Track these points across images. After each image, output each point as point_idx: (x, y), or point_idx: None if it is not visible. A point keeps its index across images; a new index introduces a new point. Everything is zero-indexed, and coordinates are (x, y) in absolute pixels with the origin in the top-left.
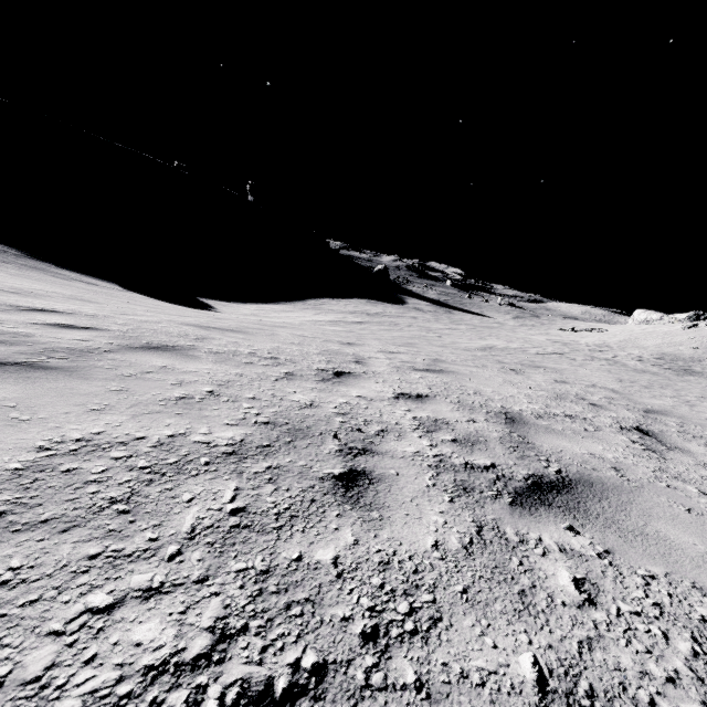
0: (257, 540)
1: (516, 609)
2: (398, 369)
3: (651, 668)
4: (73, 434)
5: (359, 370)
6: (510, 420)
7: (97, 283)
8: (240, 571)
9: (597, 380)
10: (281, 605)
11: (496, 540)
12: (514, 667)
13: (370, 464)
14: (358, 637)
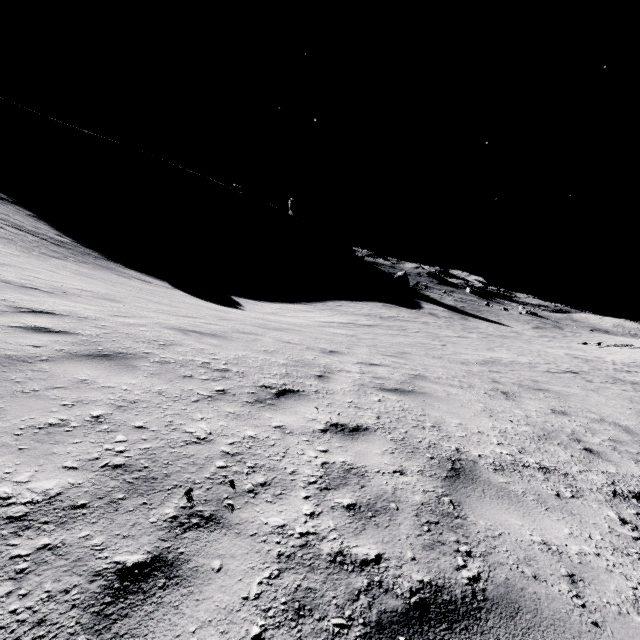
0: None
1: None
2: (360, 387)
3: None
4: None
5: (312, 388)
6: (455, 472)
7: (152, 281)
8: None
9: (609, 412)
10: None
11: None
12: None
13: (195, 546)
14: None
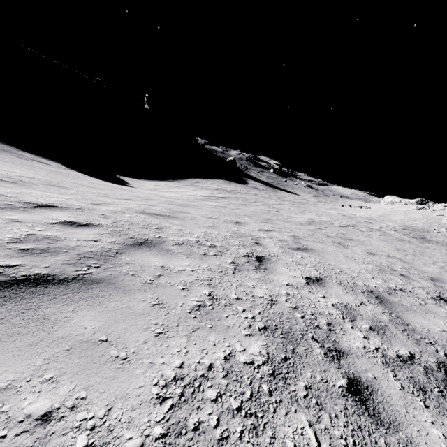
0: None
1: None
2: (284, 249)
3: None
4: (167, 372)
5: (265, 253)
6: (379, 299)
7: (48, 162)
8: None
9: (386, 250)
10: None
11: None
12: None
13: (353, 368)
14: None
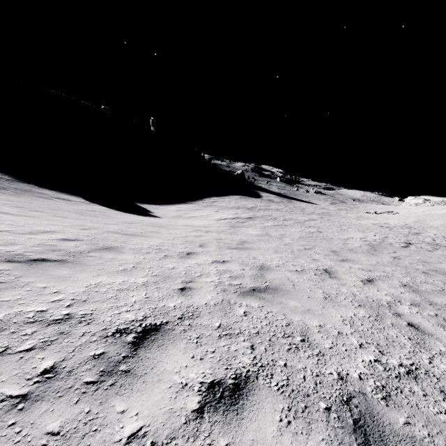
0: None
1: None
2: None
3: None
4: None
5: None
6: None
7: (69, 198)
8: None
9: None
10: None
11: None
12: None
13: None
14: None
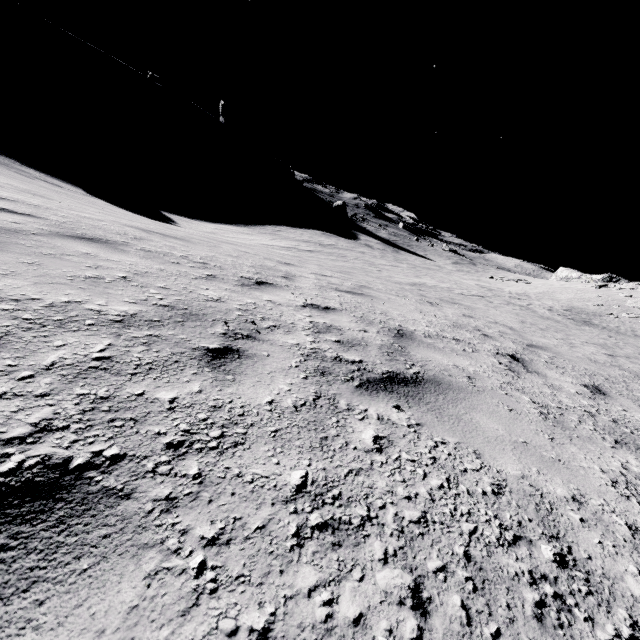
0: (109, 379)
1: (312, 446)
2: (321, 287)
3: (397, 490)
4: None
5: (283, 283)
6: (400, 335)
7: (62, 185)
8: (81, 395)
9: (501, 319)
10: (106, 419)
11: (326, 406)
12: (284, 476)
13: (247, 346)
14: (163, 445)
